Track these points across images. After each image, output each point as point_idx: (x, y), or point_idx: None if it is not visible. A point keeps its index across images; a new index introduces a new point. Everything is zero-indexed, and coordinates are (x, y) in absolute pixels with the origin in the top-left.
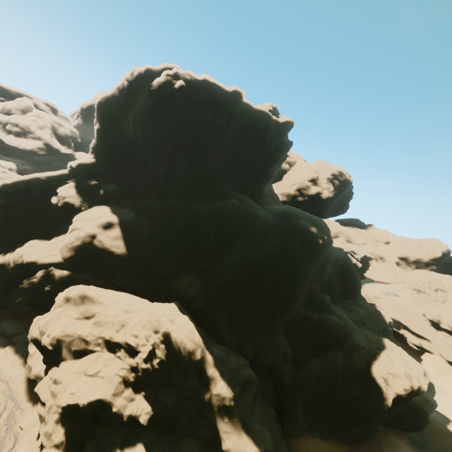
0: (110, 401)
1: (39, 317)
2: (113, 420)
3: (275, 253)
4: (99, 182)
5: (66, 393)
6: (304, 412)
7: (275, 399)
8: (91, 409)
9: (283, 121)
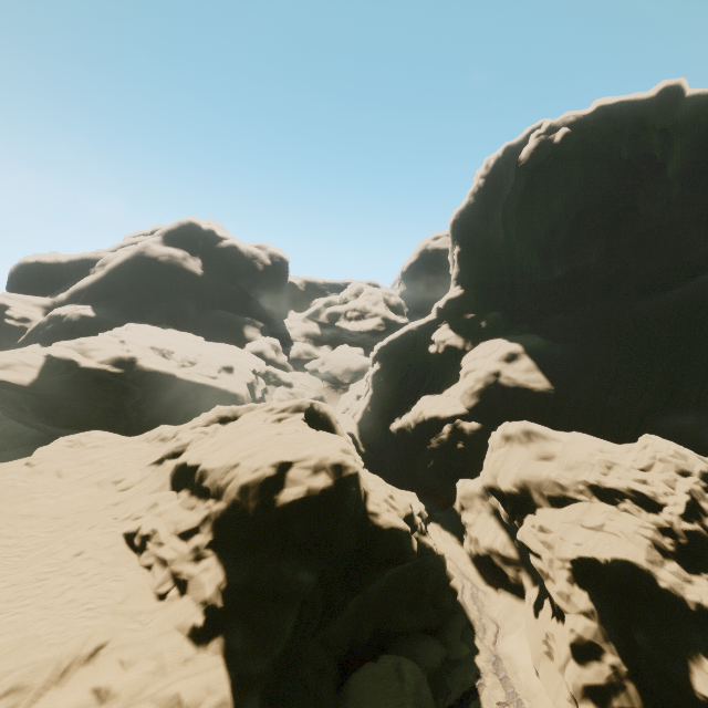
0: (647, 569)
1: (464, 479)
2: (666, 604)
3: None
4: (475, 314)
5: (566, 542)
6: None
7: None
8: (619, 573)
9: None
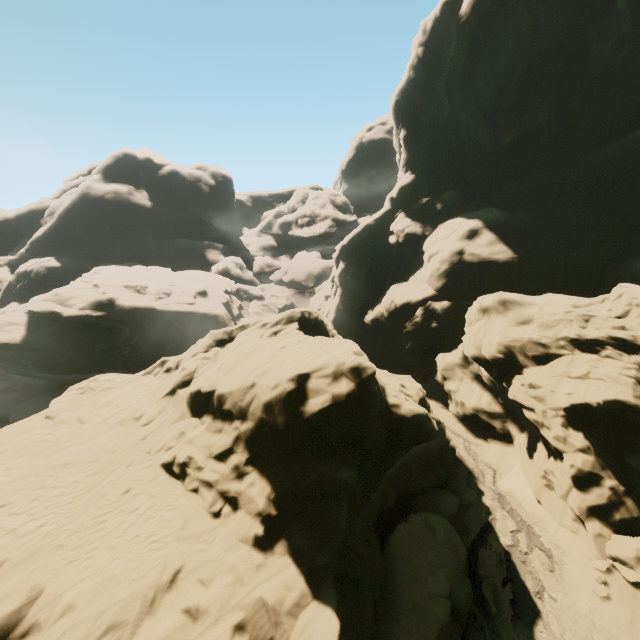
0: (635, 404)
1: (442, 353)
2: None
3: None
4: (429, 198)
5: (557, 394)
6: None
7: None
8: (611, 412)
9: None
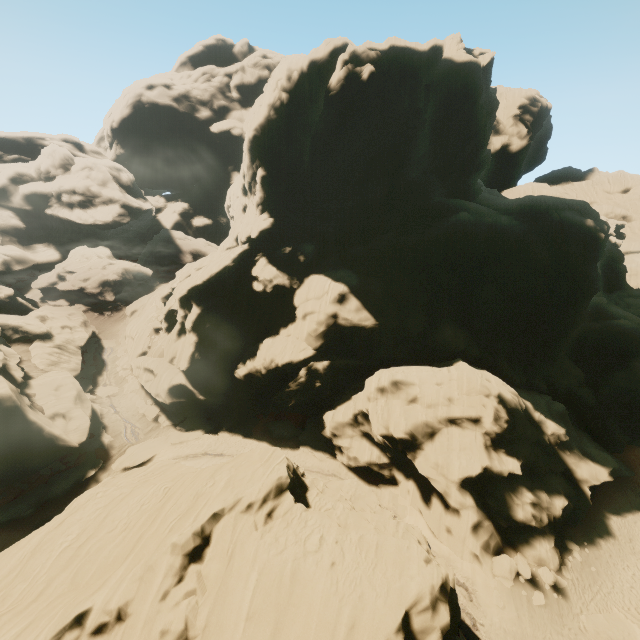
0: (488, 464)
1: (331, 413)
2: (496, 477)
3: (548, 269)
4: (291, 247)
5: (452, 467)
6: (620, 428)
7: (580, 424)
8: (480, 474)
9: (487, 63)
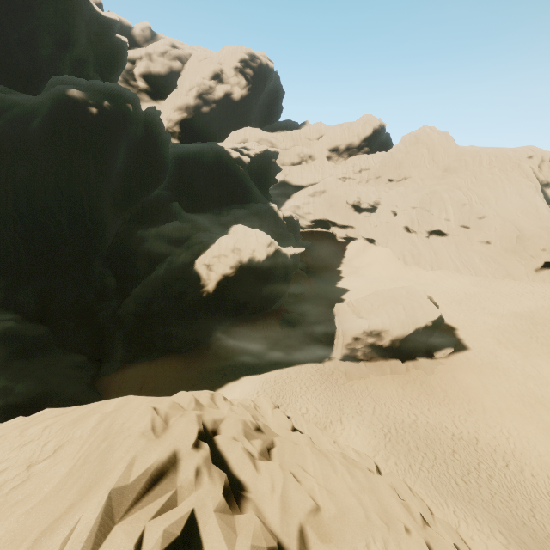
0: None
1: None
2: None
3: (13, 148)
4: None
5: None
6: (127, 344)
7: (94, 345)
8: None
9: None
